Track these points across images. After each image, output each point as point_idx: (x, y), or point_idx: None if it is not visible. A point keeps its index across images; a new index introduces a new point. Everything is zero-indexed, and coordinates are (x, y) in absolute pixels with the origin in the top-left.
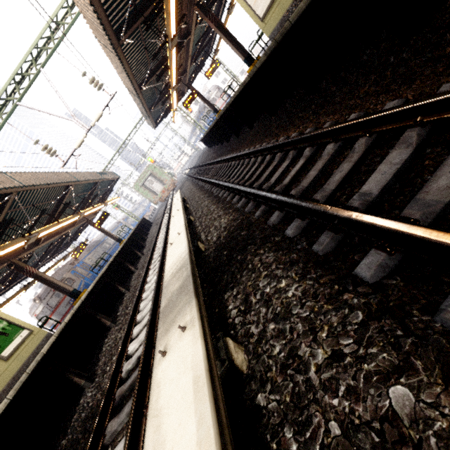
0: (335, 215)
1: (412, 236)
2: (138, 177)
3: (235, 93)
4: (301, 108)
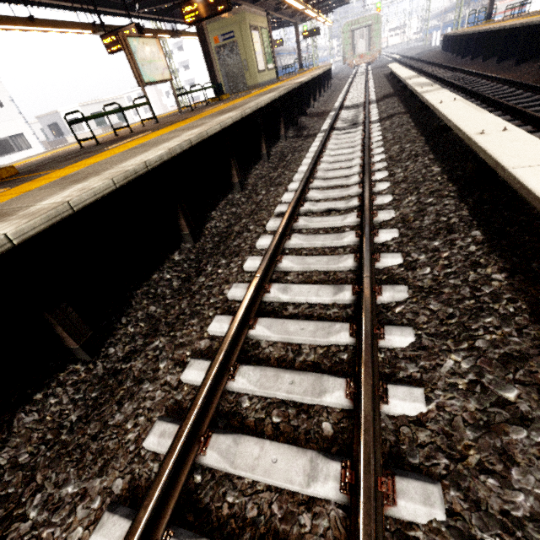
0: (461, 86)
1: (466, 88)
2: (357, 18)
3: (498, 27)
4: (506, 68)
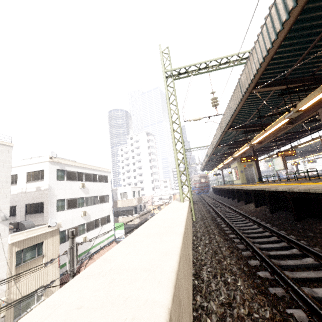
0: None
1: None
2: None
3: None
4: None
